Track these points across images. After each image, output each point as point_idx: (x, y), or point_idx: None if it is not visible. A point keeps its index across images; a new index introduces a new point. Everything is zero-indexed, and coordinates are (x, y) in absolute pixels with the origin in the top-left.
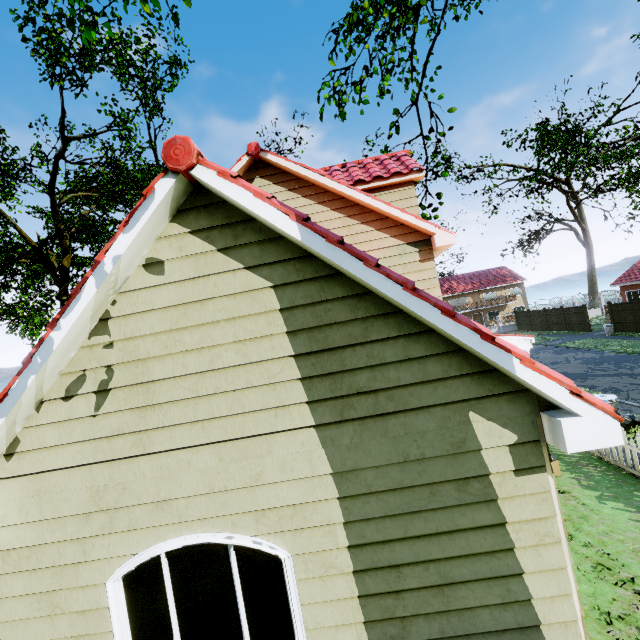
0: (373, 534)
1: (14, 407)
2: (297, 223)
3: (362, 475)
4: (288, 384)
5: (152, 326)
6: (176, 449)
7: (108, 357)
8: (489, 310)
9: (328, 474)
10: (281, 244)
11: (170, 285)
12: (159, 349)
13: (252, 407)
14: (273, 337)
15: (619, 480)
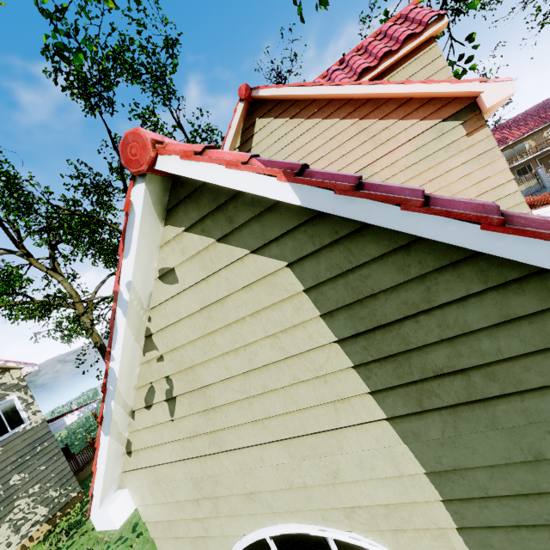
0: (504, 544)
1: (111, 426)
2: (289, 183)
3: (469, 475)
4: (340, 374)
5: (186, 335)
6: (246, 446)
7: (163, 369)
8: None
9: (420, 473)
10: (281, 211)
11: (187, 291)
12: (200, 356)
13: (306, 403)
14: (306, 324)
15: None
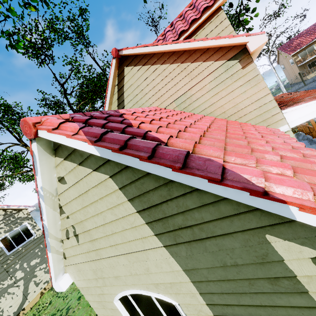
0: (218, 300)
1: (51, 248)
2: (93, 145)
3: (200, 271)
4: (141, 226)
5: (75, 207)
6: (111, 256)
7: (70, 222)
8: None
9: (181, 270)
10: None
11: (71, 187)
12: (83, 217)
13: (130, 239)
14: (123, 203)
15: None
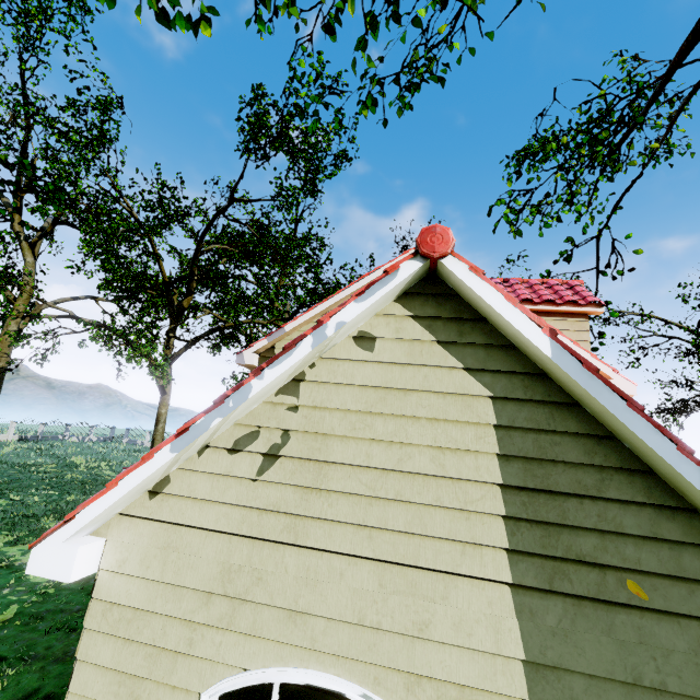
0: None
1: (189, 445)
2: (550, 338)
3: (566, 680)
4: (486, 518)
5: (345, 401)
6: (331, 551)
7: (289, 420)
8: None
9: (517, 659)
10: (511, 354)
11: (376, 364)
12: (345, 428)
13: (435, 531)
14: (479, 455)
15: None
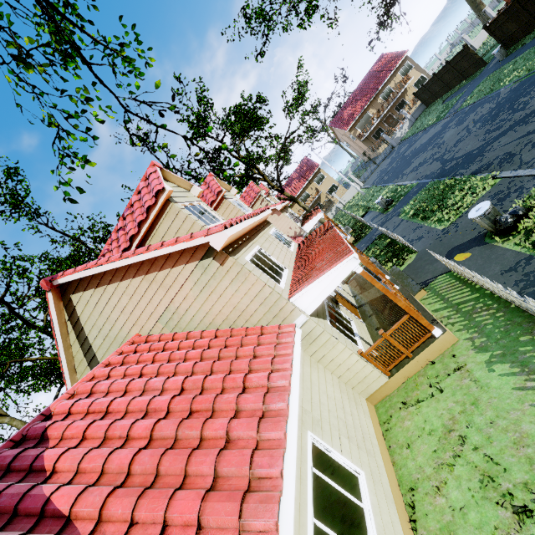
0: None
1: None
2: None
3: None
4: None
5: None
6: None
7: None
8: (394, 105)
9: None
10: None
11: None
12: None
13: None
14: None
15: (507, 323)
